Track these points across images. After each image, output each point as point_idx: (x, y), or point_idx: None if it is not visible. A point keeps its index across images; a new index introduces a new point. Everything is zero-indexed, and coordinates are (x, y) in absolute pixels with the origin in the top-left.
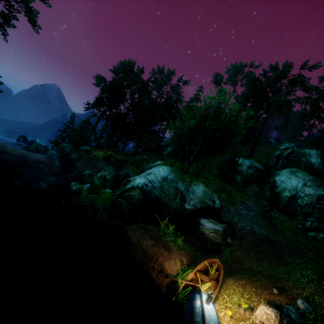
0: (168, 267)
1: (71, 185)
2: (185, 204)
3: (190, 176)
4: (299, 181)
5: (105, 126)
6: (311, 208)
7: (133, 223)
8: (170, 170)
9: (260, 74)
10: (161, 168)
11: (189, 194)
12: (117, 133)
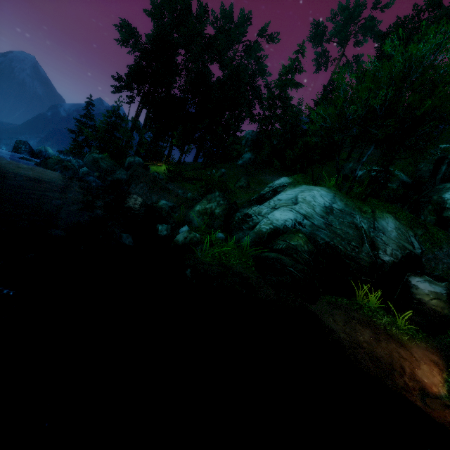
0: (426, 380)
1: (159, 230)
2: (378, 253)
3: (363, 203)
4: None
5: (148, 121)
6: None
7: (317, 298)
8: (332, 193)
9: (407, 16)
10: (315, 191)
11: (380, 235)
12: (176, 133)
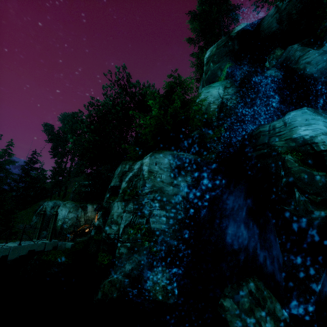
0: None
1: None
2: None
3: None
4: (66, 211)
5: None
6: (72, 228)
7: None
8: None
9: (64, 126)
10: None
11: None
12: None
